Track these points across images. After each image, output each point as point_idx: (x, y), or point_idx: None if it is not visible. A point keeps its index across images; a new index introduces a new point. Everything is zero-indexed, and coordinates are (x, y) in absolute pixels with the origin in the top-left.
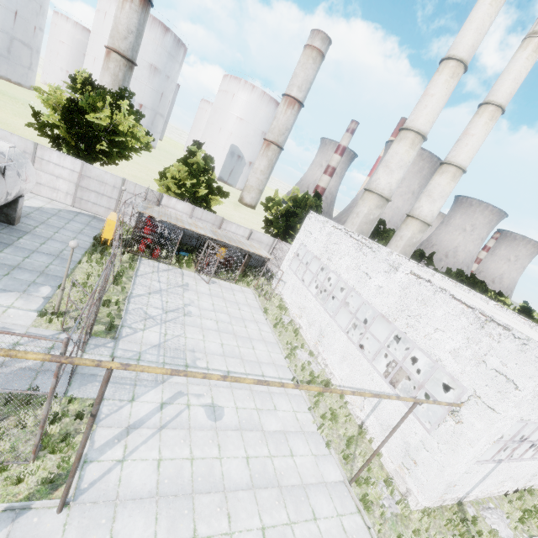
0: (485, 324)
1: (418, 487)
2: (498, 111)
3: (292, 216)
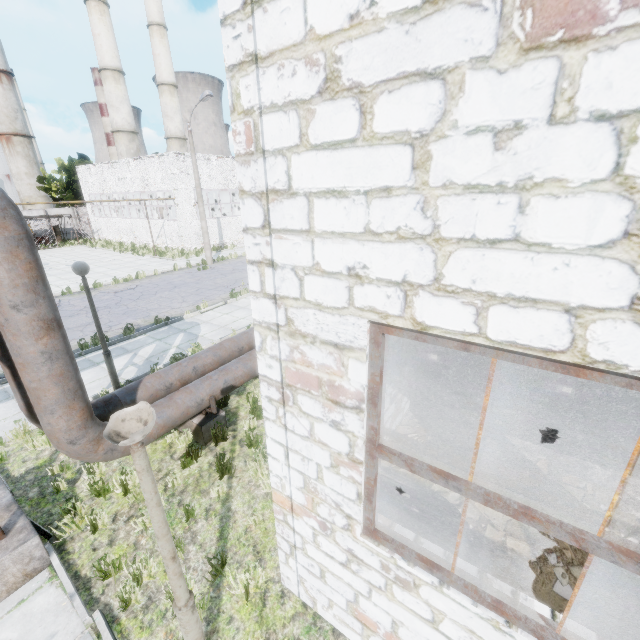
0: (160, 160)
1: (188, 244)
2: (162, 29)
3: (75, 184)
